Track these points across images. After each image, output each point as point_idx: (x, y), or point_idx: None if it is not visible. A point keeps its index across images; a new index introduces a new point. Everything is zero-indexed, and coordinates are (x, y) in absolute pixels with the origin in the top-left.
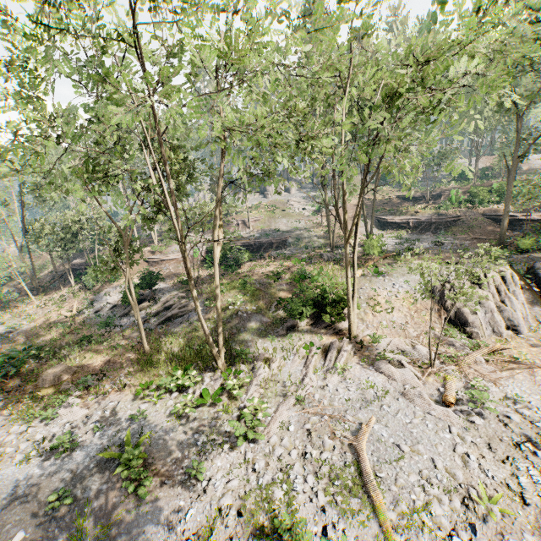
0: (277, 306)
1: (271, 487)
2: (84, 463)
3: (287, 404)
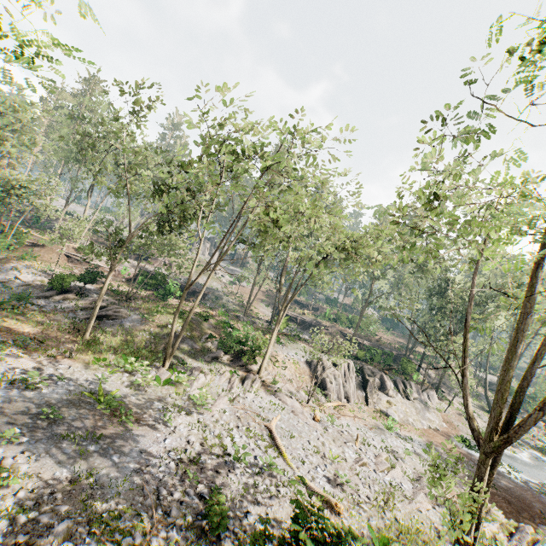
0: (206, 339)
1: (221, 436)
2: (56, 399)
3: (223, 400)
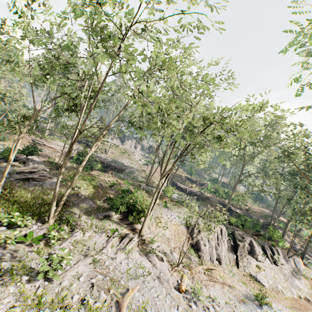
0: (105, 200)
1: None
2: None
3: (86, 261)
